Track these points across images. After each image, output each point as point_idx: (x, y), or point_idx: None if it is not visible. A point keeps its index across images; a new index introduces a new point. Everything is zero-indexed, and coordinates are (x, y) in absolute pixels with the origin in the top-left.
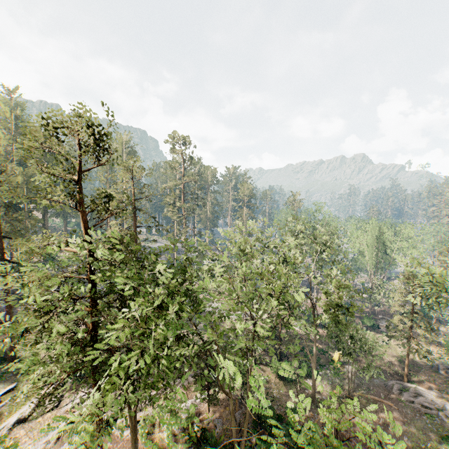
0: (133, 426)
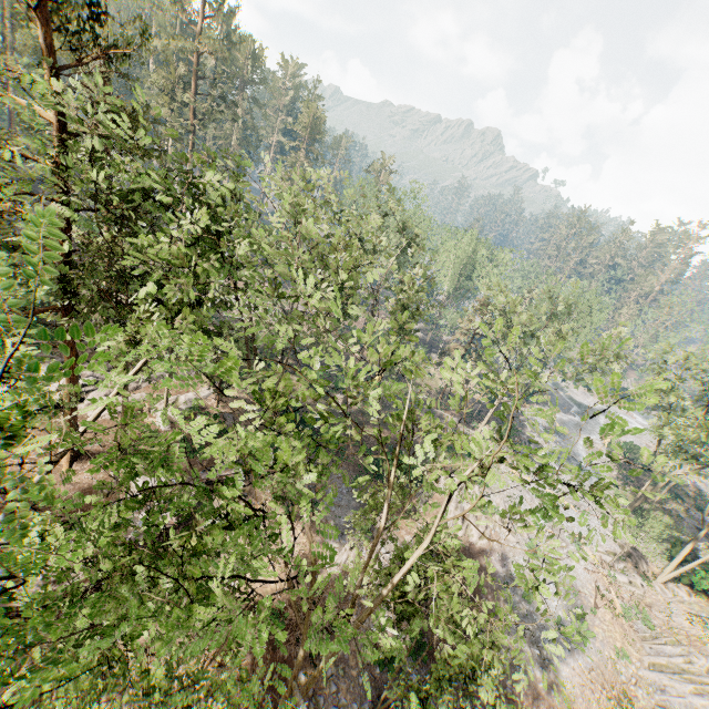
0: None
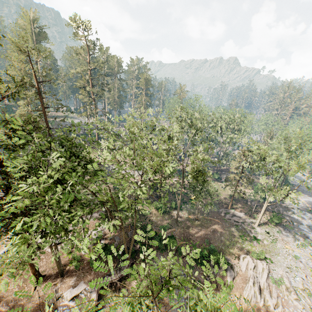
0: (55, 249)
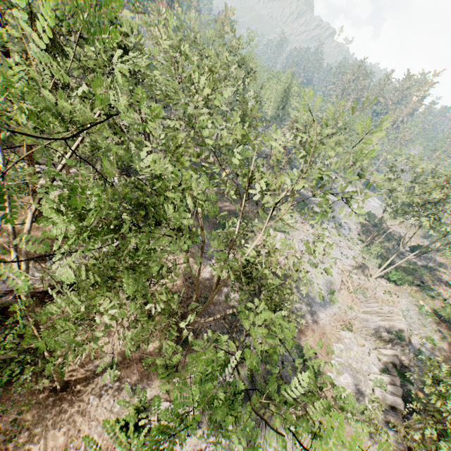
0: None
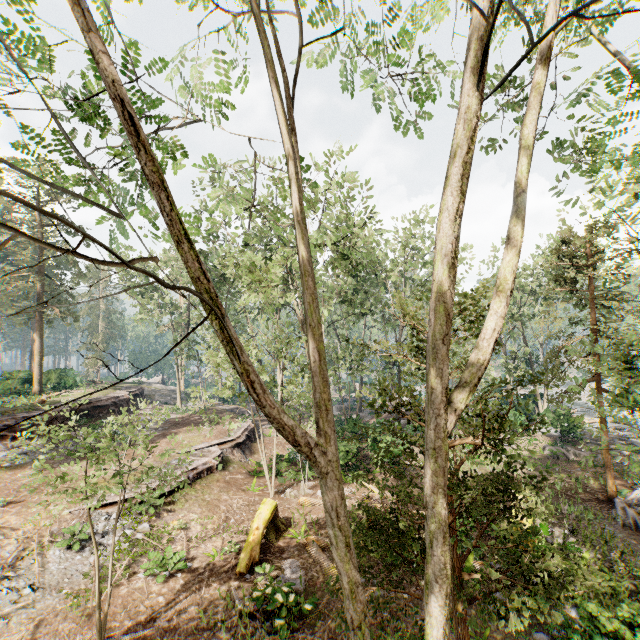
0: None
